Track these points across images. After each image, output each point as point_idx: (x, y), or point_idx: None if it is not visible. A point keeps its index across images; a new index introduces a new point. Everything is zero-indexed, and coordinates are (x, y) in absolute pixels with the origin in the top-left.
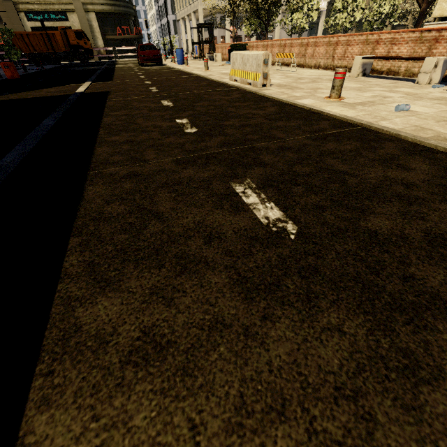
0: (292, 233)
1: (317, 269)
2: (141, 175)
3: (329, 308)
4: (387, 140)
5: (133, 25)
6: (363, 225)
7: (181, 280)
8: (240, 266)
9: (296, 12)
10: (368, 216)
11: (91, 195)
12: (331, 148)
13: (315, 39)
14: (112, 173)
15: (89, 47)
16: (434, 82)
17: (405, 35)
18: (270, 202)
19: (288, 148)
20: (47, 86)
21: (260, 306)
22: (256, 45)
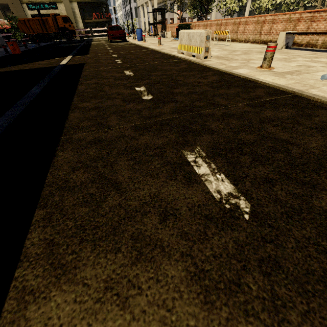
0: (245, 212)
1: (278, 262)
2: (104, 141)
3: (301, 324)
4: (320, 107)
5: (104, 11)
6: (317, 204)
7: (137, 270)
8: (196, 254)
9: None
10: (319, 192)
11: (60, 161)
12: (269, 115)
13: (246, 19)
14: (80, 139)
15: (73, 28)
16: None
17: (323, 14)
18: (220, 173)
19: (231, 115)
20: (39, 59)
21: (222, 316)
22: (198, 24)
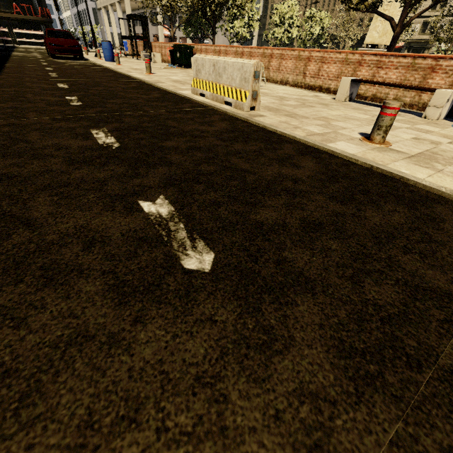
0: None
1: None
2: None
3: None
4: None
5: (37, 4)
6: None
7: None
8: None
9: (237, 20)
10: None
11: None
12: None
13: (281, 51)
14: None
15: None
16: (441, 118)
17: (394, 60)
18: None
19: None
20: None
21: None
22: (205, 48)
